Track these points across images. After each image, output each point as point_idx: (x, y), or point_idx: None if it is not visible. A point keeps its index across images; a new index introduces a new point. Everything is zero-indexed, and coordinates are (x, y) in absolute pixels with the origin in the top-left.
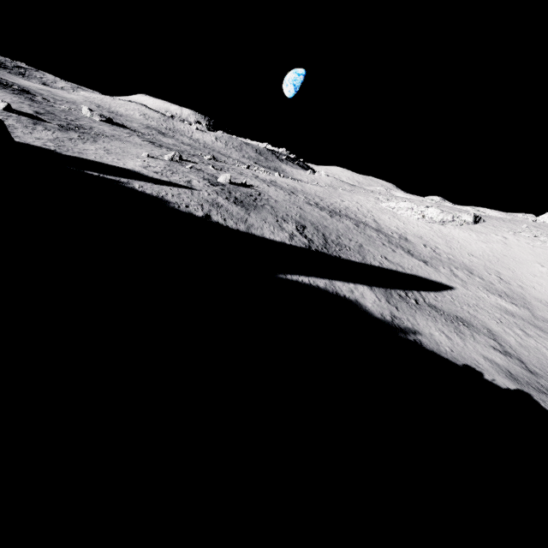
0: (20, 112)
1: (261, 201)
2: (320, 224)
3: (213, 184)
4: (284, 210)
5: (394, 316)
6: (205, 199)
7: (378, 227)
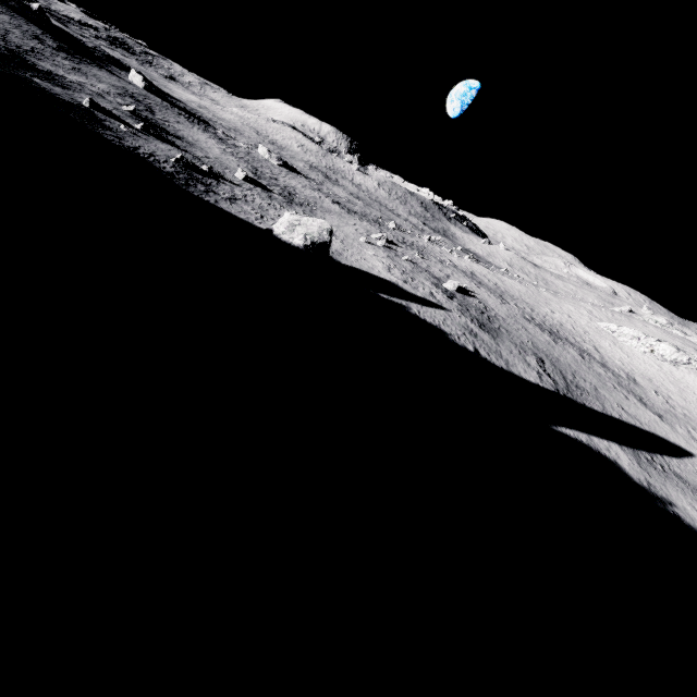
0: (249, 179)
1: (494, 321)
2: (552, 356)
3: (448, 295)
4: (516, 334)
5: (649, 483)
6: (461, 324)
7: (603, 359)
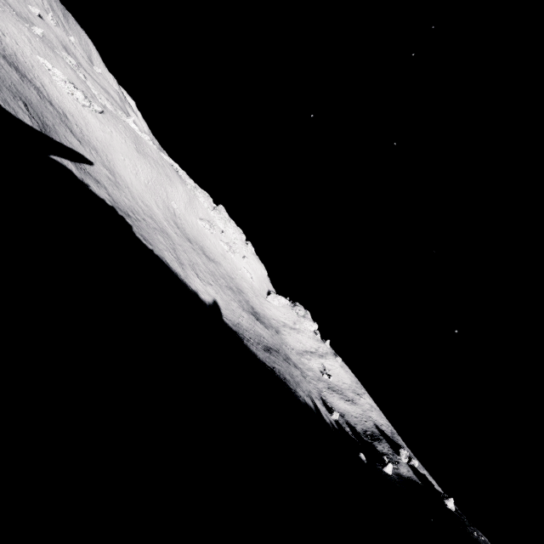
0: None
1: None
2: (28, 99)
3: None
4: (3, 76)
5: (82, 178)
6: None
7: (50, 98)
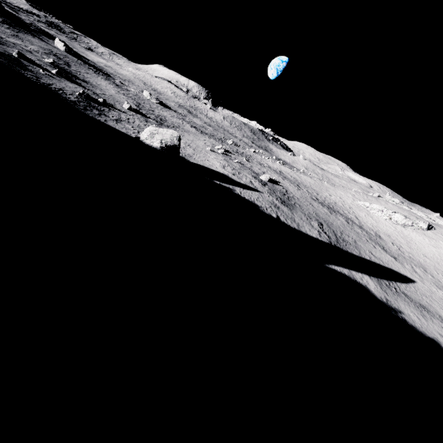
0: (133, 109)
1: (292, 200)
2: (328, 221)
3: (262, 183)
4: (306, 208)
5: (387, 299)
6: (269, 201)
7: (360, 224)
